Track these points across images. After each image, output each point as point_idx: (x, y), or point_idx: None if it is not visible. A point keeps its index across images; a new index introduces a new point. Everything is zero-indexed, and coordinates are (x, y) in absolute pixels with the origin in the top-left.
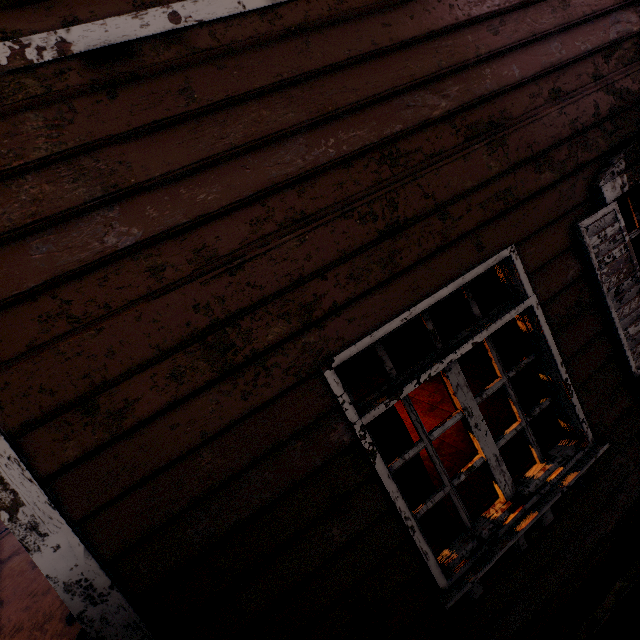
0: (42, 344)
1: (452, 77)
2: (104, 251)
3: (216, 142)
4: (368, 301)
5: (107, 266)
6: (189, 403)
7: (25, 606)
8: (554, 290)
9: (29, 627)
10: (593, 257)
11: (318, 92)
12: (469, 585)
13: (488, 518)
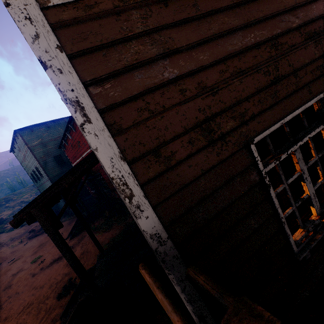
0: (138, 122)
1: (300, 8)
2: (163, 79)
3: (207, 31)
4: (265, 114)
5: (163, 87)
6: (195, 156)
7: (32, 293)
8: None
9: (37, 302)
10: None
11: (247, 11)
12: (308, 250)
13: (310, 223)
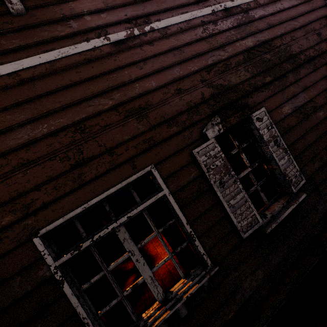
0: None
1: (117, 90)
2: None
3: None
4: (65, 199)
5: None
6: None
7: None
8: (182, 184)
9: None
10: (203, 166)
11: (39, 104)
12: None
13: (147, 314)
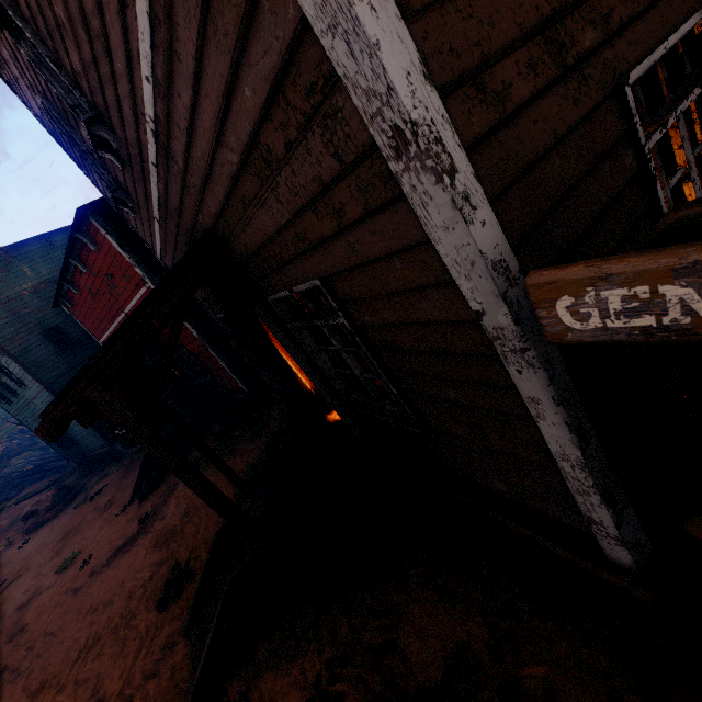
0: None
1: None
2: None
3: None
4: (637, 28)
5: None
6: (540, 101)
7: (89, 622)
8: None
9: (109, 633)
10: None
11: None
12: None
13: None
